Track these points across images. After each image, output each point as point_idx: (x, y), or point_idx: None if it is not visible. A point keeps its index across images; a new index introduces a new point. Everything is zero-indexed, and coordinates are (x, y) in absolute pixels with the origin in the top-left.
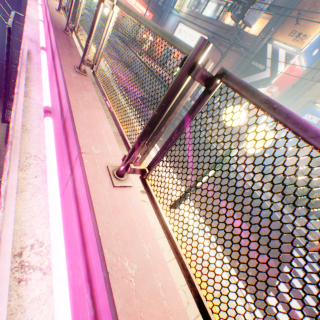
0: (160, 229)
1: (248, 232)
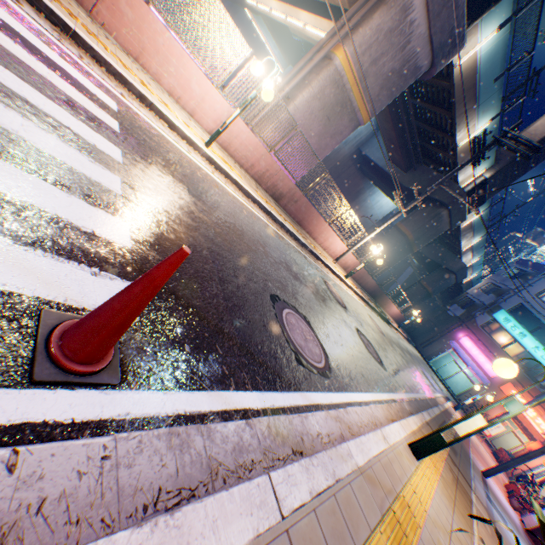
0: (191, 127)
1: (187, 187)
